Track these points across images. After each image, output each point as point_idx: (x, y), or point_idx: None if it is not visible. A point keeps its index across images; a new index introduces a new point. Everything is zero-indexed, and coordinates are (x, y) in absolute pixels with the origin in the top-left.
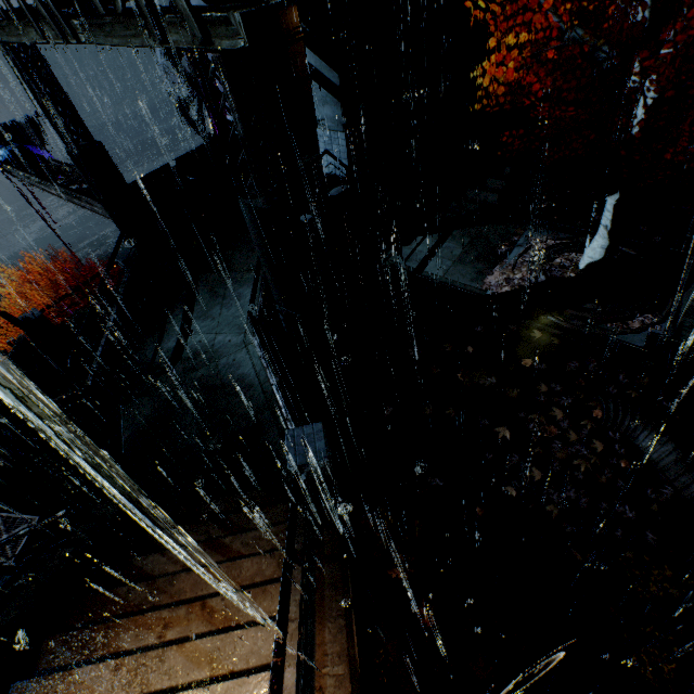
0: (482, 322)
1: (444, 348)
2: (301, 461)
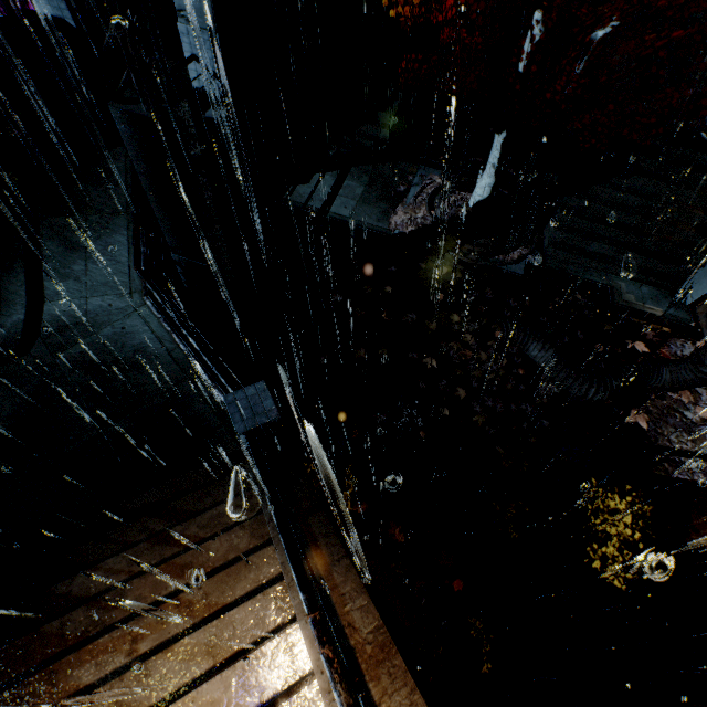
0: (394, 262)
1: (364, 291)
2: (252, 425)
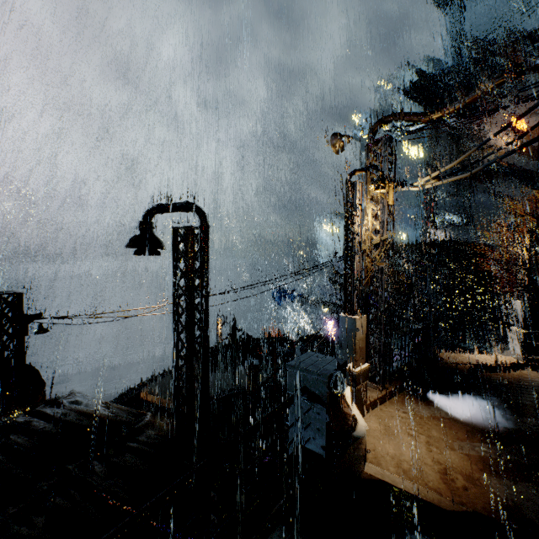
0: None
1: None
2: None
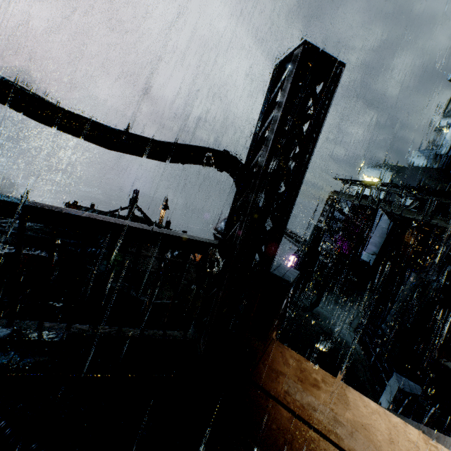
0: None
1: None
2: (408, 391)
